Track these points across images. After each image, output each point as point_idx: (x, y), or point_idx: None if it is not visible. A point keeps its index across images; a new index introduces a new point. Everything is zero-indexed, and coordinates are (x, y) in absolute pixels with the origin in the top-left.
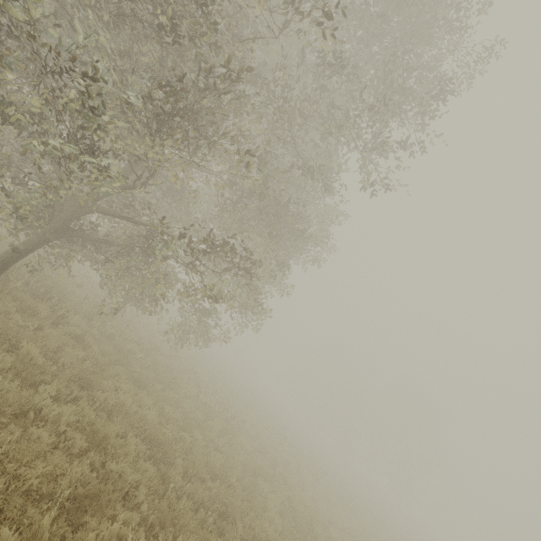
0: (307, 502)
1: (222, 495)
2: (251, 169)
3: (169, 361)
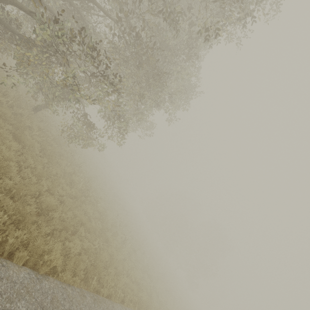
0: (115, 256)
1: (26, 211)
2: None
3: (62, 151)
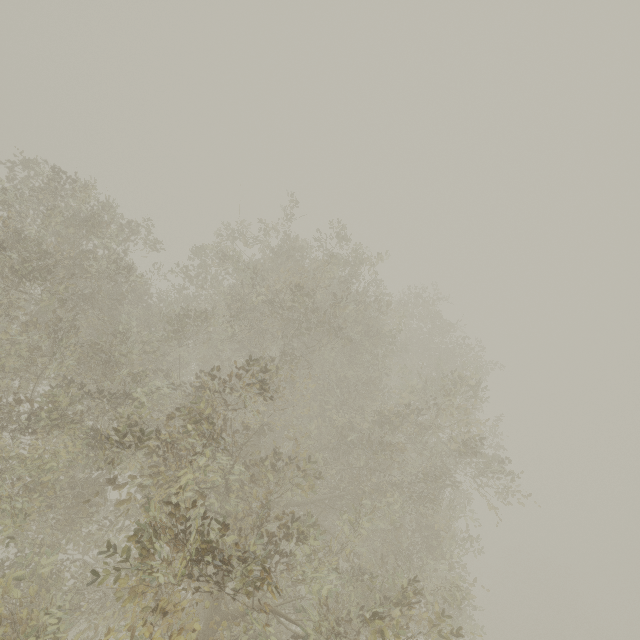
0: None
1: None
2: (471, 546)
3: None
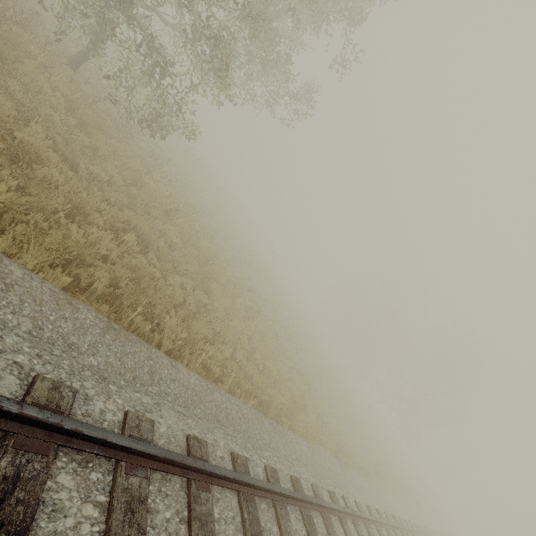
0: (217, 314)
1: None
2: None
3: (131, 143)
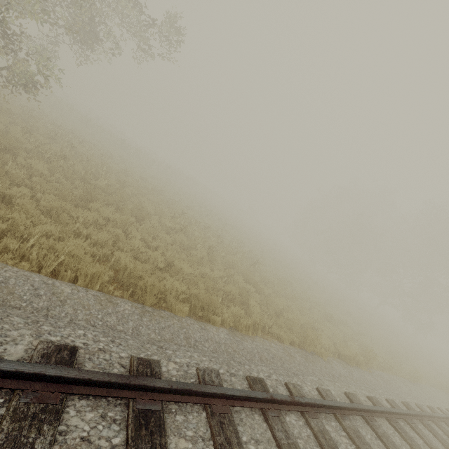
0: (82, 218)
1: None
2: None
3: (17, 121)
